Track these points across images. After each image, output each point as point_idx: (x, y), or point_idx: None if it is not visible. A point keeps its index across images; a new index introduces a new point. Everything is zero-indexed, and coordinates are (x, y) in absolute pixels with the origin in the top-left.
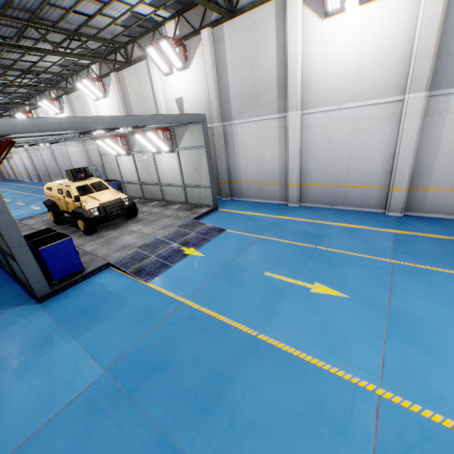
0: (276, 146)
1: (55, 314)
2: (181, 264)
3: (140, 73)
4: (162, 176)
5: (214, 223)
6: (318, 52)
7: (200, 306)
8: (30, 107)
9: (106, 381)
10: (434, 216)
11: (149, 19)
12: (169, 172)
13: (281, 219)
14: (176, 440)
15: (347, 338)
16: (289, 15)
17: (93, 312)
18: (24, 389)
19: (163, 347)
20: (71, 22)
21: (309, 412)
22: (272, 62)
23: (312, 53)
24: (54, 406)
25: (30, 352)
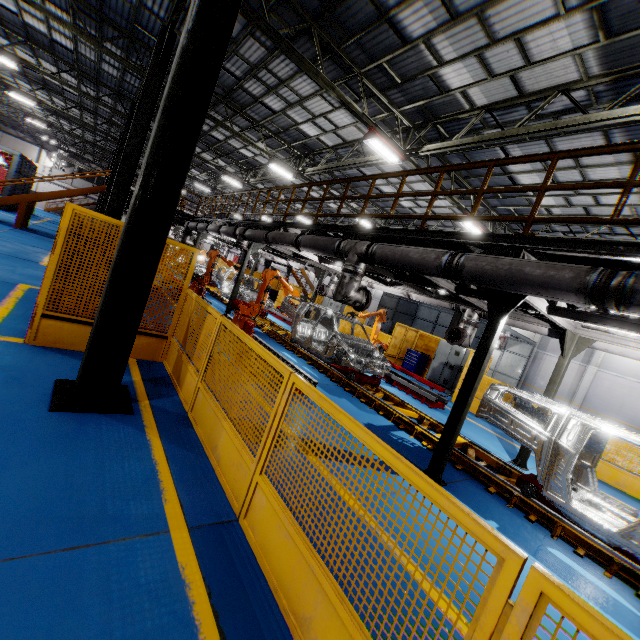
0: (571, 378)
1: None
2: None
3: None
4: None
5: None
6: None
7: None
8: None
9: None
10: None
11: None
12: None
13: None
14: None
15: None
16: None
17: None
18: None
19: None
20: None
21: None
22: None
23: None
24: None
25: None
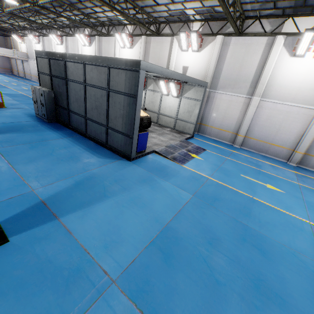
0: (238, 112)
1: (144, 168)
2: (194, 160)
3: (164, 43)
4: (162, 109)
5: (197, 144)
6: (282, 72)
7: (218, 181)
8: (62, 33)
9: (197, 199)
10: (311, 170)
11: (187, 16)
12: (169, 108)
13: (234, 152)
14: (242, 221)
15: (290, 205)
16: (274, 48)
17: (164, 172)
18: (160, 194)
19: (212, 192)
20: (144, 3)
21: (287, 223)
22: (254, 67)
23: (278, 71)
24: (180, 202)
25: (147, 181)
